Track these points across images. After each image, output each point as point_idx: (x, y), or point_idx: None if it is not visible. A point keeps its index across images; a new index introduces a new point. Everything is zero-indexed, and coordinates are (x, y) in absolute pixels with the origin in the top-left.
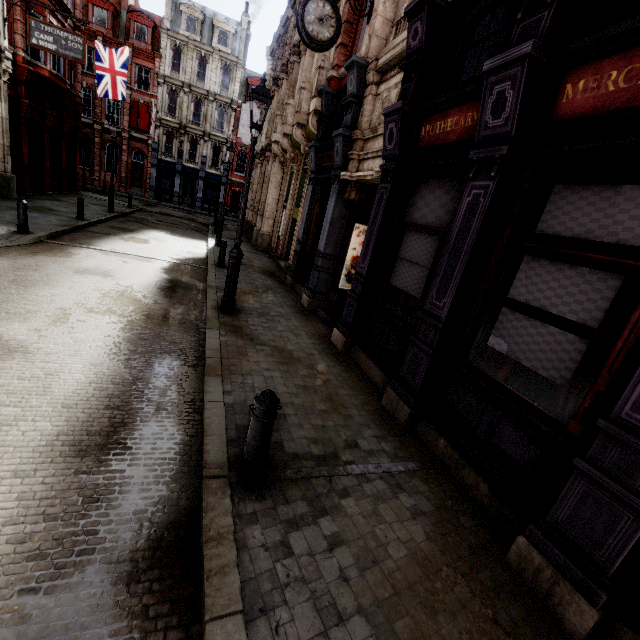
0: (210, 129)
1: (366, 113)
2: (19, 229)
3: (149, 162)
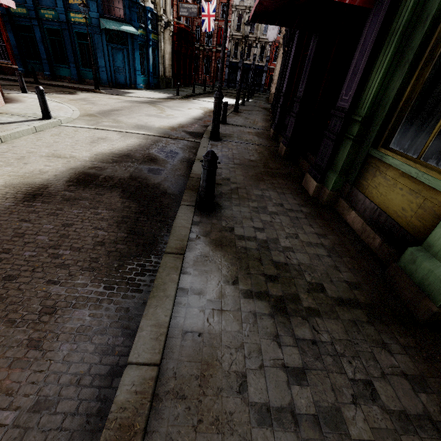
0: (259, 35)
1: None
2: (177, 94)
3: (225, 64)
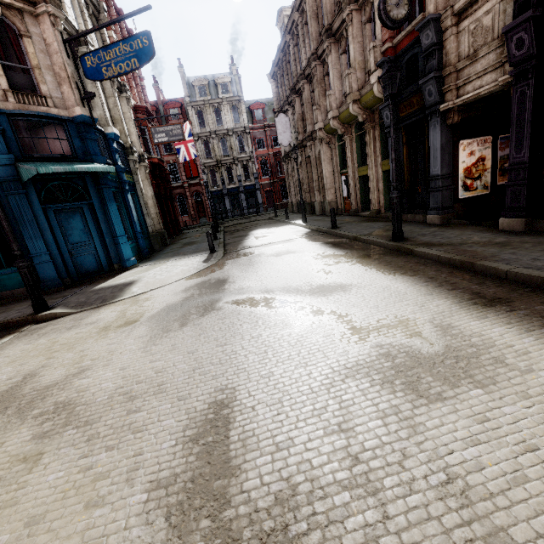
0: (236, 155)
1: (452, 51)
2: (211, 250)
3: (205, 196)
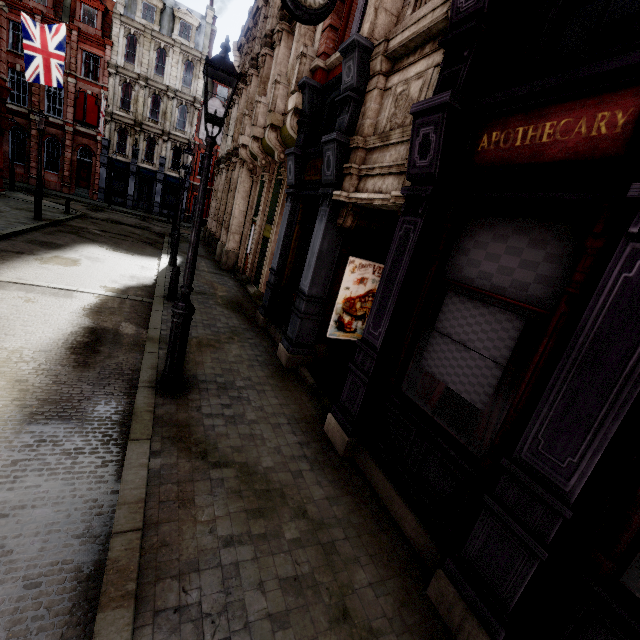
0: (170, 128)
1: (370, 113)
2: None
3: (98, 160)
